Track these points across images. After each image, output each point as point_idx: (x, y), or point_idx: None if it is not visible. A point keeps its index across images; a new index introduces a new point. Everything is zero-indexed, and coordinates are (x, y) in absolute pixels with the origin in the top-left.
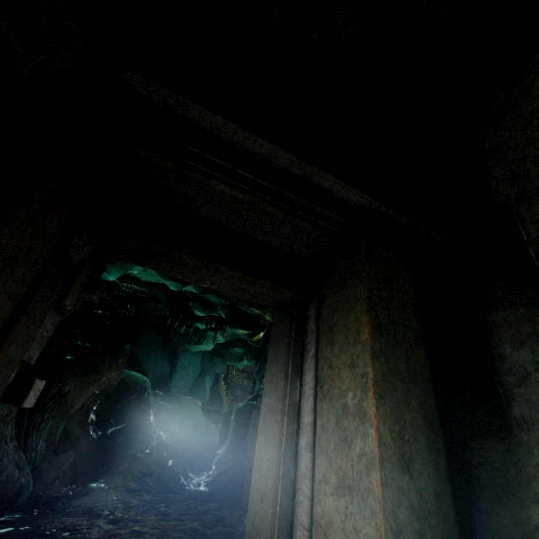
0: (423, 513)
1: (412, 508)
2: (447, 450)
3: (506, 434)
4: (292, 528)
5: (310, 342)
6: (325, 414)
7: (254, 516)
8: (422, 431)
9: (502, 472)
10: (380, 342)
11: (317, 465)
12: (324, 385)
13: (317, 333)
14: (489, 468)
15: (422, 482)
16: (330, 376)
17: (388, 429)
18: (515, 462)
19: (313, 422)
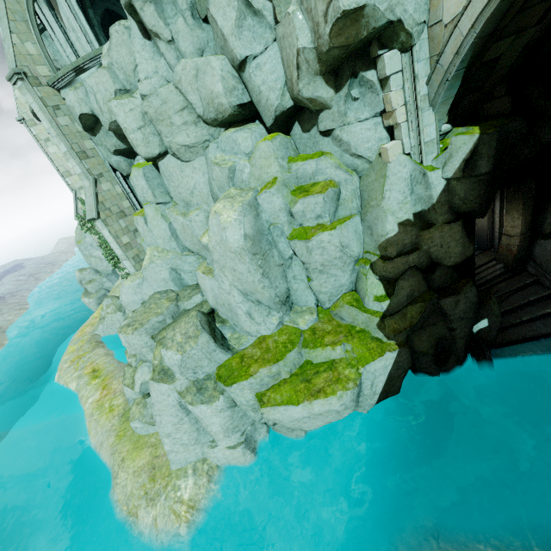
0: (526, 226)
1: (525, 227)
2: (533, 209)
3: (549, 203)
4: (492, 228)
5: (497, 195)
6: (507, 217)
7: (480, 229)
8: (529, 216)
9: (545, 210)
10: (524, 206)
11: (505, 224)
12: (507, 212)
13: (500, 193)
14: (542, 209)
15: (527, 223)
16: (509, 211)
17: (523, 219)
18: (548, 208)
19: (499, 213)
